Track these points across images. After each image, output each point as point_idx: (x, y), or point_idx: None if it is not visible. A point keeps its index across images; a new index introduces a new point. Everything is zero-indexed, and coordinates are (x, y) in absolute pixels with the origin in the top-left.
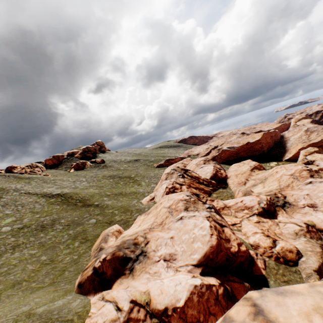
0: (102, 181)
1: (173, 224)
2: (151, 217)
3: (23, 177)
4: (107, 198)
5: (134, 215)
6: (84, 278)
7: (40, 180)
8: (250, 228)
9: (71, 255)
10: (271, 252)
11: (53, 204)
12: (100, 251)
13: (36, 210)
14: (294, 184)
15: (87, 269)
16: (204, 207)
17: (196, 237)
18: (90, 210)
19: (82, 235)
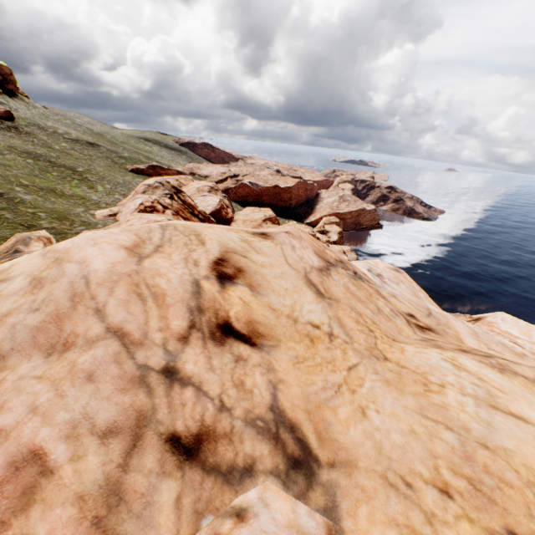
0: (8, 156)
1: None
2: None
3: None
4: (22, 188)
5: (77, 228)
6: None
7: None
8: None
9: None
10: None
11: None
12: (16, 253)
13: None
14: None
15: None
16: None
17: None
18: None
19: None
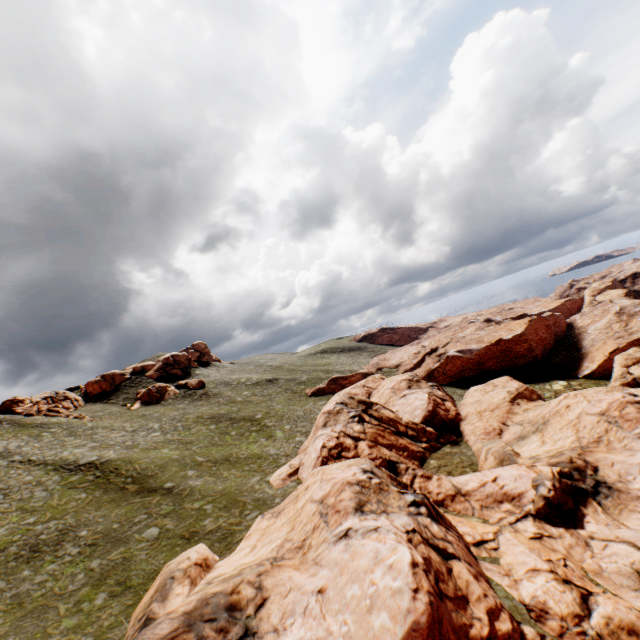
0: (194, 429)
1: (328, 551)
2: (282, 526)
3: (29, 424)
4: (195, 470)
5: (248, 516)
6: None
7: (62, 430)
8: (520, 555)
9: (78, 633)
10: (581, 633)
11: (75, 487)
12: (143, 628)
13: (32, 503)
14: (613, 436)
15: None
16: (402, 501)
17: (378, 595)
18: (152, 504)
19: (119, 573)
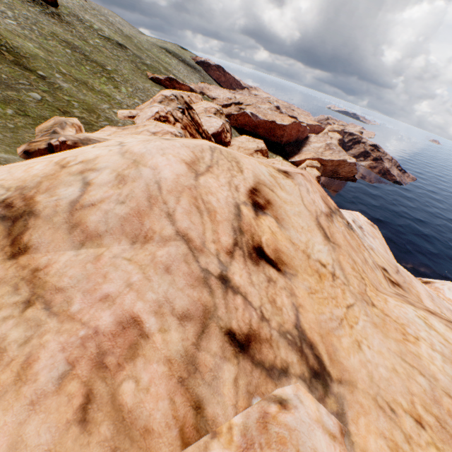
0: (51, 42)
1: None
2: (127, 134)
3: None
4: (61, 76)
5: (102, 122)
6: (33, 149)
7: None
8: None
9: (3, 120)
10: None
11: None
12: (54, 134)
13: None
14: None
15: (37, 143)
16: None
17: None
18: (30, 78)
19: (18, 105)
